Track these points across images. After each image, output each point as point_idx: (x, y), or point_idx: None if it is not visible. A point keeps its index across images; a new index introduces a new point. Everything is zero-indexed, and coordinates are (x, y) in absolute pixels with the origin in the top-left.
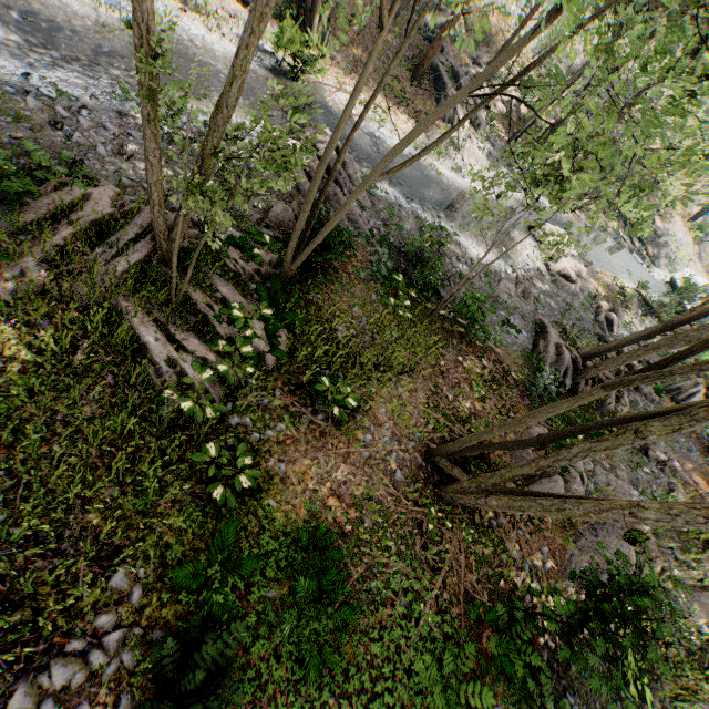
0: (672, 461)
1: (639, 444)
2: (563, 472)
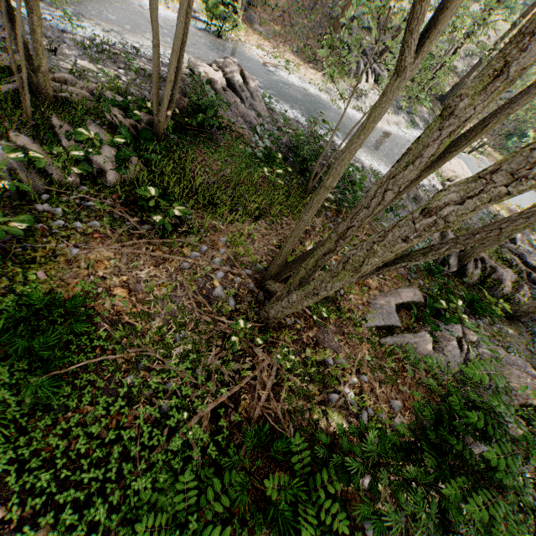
0: None
1: None
2: (433, 330)
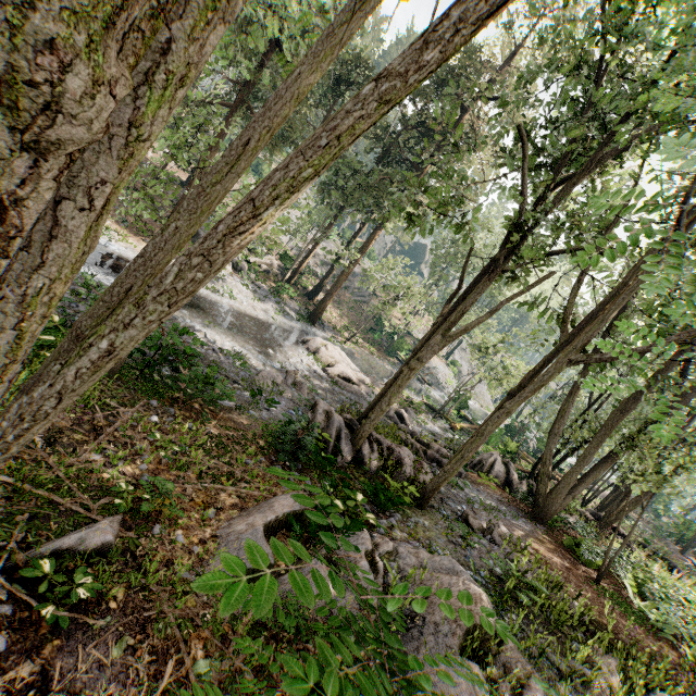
0: (500, 526)
1: (457, 514)
2: (329, 552)
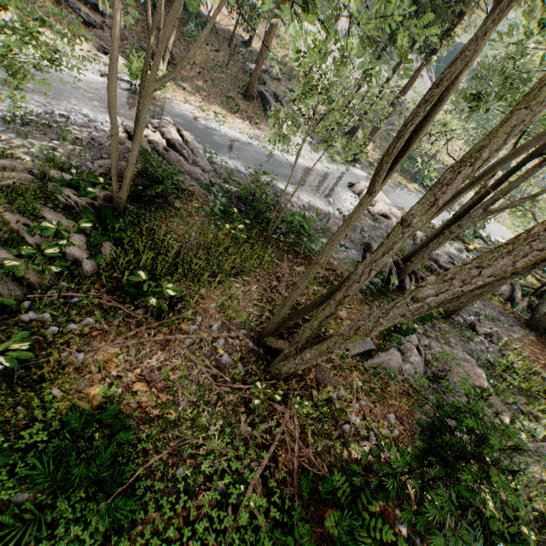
0: (498, 332)
1: (467, 323)
2: (398, 345)
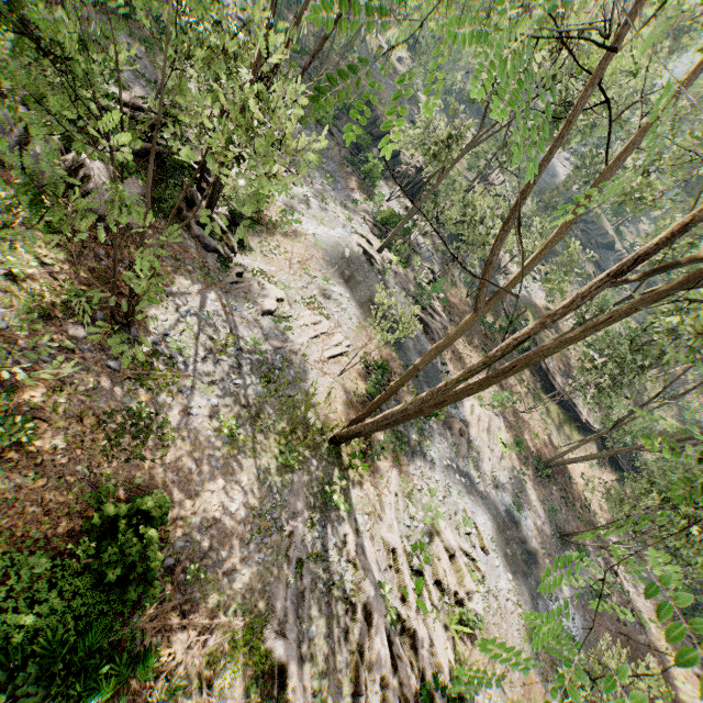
0: None
1: None
2: None
